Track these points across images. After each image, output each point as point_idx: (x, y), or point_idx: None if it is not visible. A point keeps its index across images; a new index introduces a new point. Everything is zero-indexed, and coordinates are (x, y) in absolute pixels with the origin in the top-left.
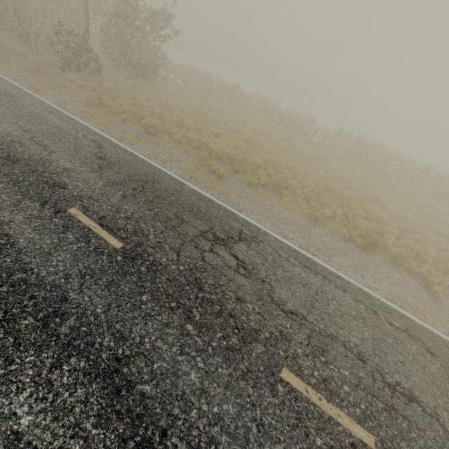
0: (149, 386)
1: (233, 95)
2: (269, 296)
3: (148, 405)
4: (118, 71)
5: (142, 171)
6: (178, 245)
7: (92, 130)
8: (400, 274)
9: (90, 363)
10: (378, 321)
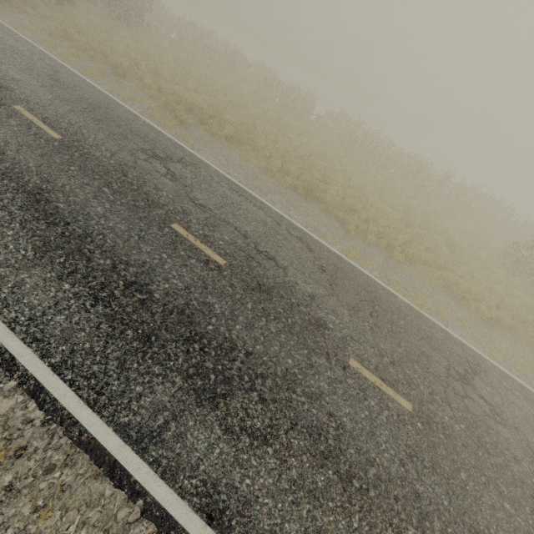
0: (63, 205)
1: (234, 60)
2: (186, 193)
3: (59, 212)
4: (94, 8)
5: (98, 99)
6: (115, 150)
7: (50, 57)
8: (327, 218)
9: (19, 186)
10: (278, 228)
